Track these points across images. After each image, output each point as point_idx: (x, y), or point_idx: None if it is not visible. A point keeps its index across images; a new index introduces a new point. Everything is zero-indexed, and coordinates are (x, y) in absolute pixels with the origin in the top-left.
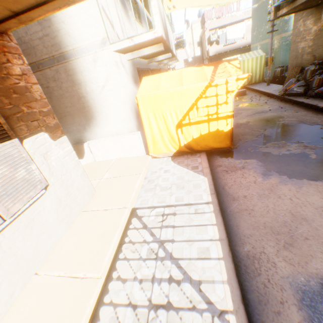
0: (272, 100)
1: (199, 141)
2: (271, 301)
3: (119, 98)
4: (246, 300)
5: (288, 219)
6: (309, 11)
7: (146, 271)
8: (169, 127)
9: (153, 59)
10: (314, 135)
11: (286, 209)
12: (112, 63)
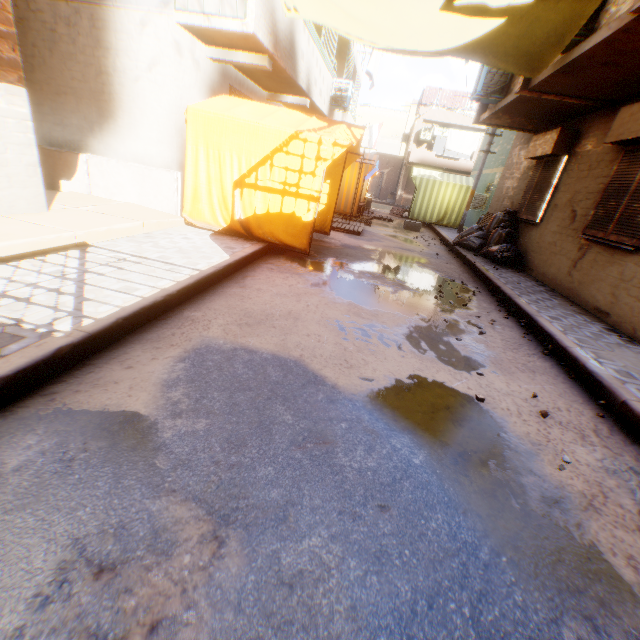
0: (441, 247)
1: (263, 222)
2: (163, 342)
3: (165, 103)
4: (136, 335)
5: (279, 314)
6: (528, 137)
7: (32, 279)
8: (224, 180)
9: (277, 96)
10: (429, 283)
11: (290, 308)
12: (169, 41)
